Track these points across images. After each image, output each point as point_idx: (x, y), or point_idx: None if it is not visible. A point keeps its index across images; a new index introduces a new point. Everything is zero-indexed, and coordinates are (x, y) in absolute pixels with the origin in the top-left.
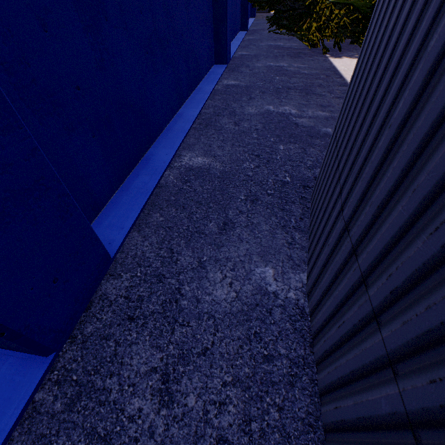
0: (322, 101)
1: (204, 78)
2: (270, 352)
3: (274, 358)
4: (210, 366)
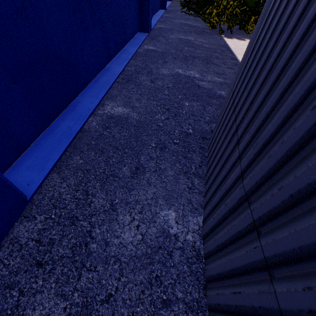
0: (218, 70)
1: (129, 41)
2: (168, 297)
3: (172, 303)
4: (112, 315)
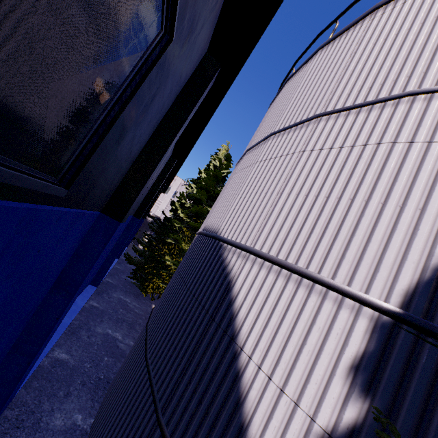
0: (136, 335)
1: (80, 294)
2: None
3: None
4: None
